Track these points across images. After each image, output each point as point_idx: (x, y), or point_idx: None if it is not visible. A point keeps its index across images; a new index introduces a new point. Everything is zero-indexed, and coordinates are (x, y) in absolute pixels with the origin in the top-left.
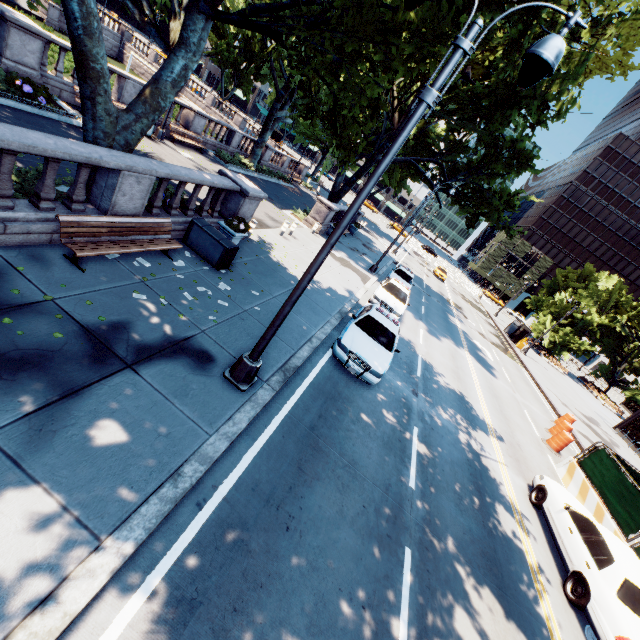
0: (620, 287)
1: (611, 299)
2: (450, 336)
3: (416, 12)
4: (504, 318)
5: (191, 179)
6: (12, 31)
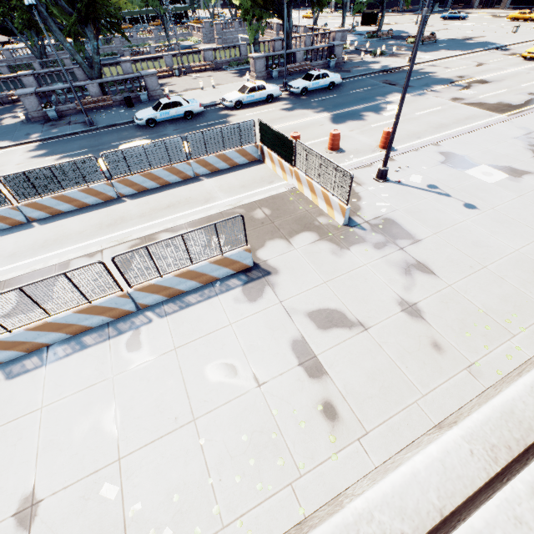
0: None
1: None
2: (326, 108)
3: None
4: None
5: (112, 80)
6: (122, 65)
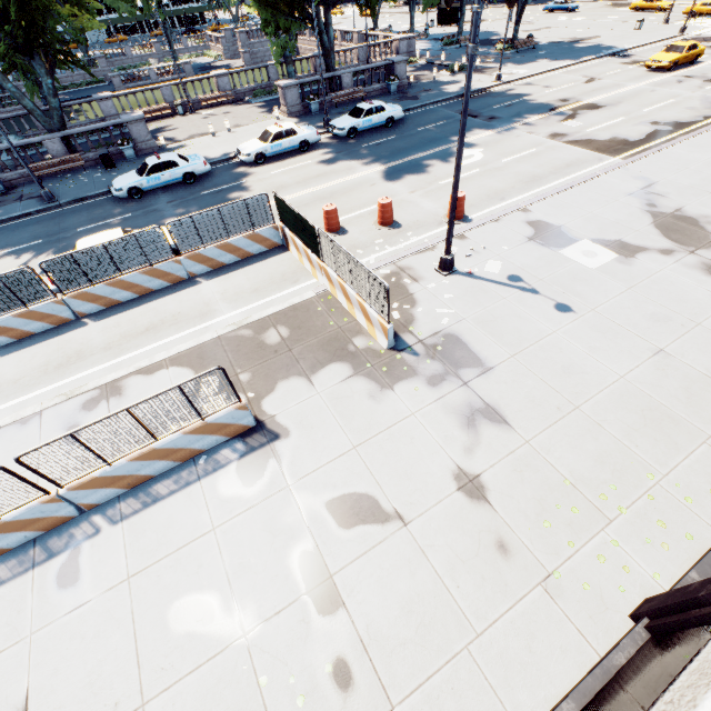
0: None
1: None
2: (382, 157)
3: None
4: None
5: (80, 131)
6: (100, 104)
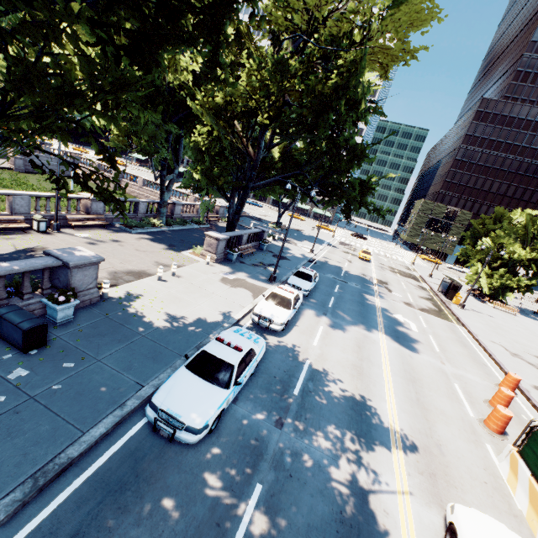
0: (532, 219)
1: (529, 232)
2: (362, 321)
3: (81, 70)
4: (441, 275)
5: None
6: None
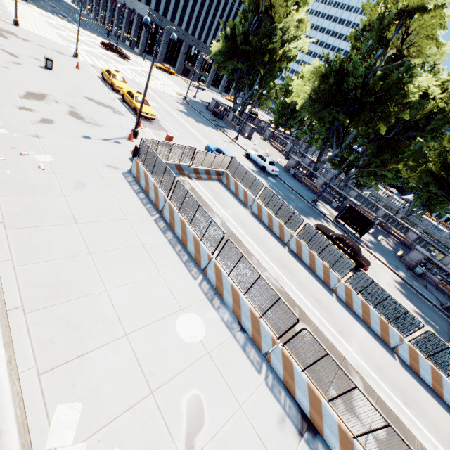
0: None
1: None
2: None
3: None
4: None
5: None
6: None
